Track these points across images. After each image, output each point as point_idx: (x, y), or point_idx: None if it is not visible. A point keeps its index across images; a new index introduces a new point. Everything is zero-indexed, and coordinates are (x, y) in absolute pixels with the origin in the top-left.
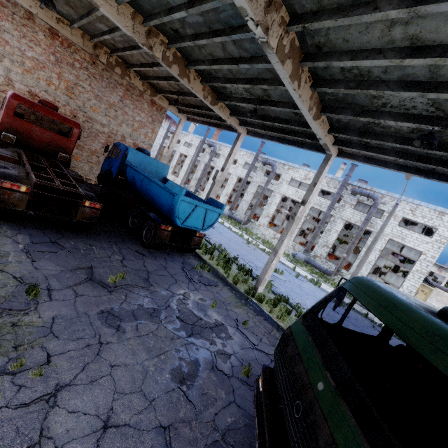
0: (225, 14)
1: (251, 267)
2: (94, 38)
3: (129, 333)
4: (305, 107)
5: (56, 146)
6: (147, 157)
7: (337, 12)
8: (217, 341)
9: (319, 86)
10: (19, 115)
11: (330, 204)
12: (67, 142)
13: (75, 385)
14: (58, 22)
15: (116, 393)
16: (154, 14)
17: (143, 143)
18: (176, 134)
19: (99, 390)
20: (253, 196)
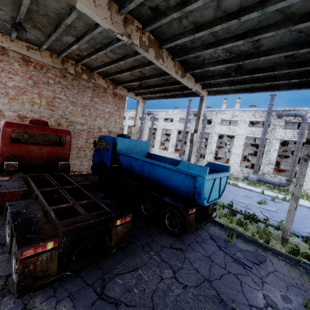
0: None
1: (244, 207)
2: (61, 54)
3: None
4: None
5: (54, 157)
6: (131, 140)
7: None
8: None
9: None
10: (15, 140)
11: (263, 130)
12: (63, 150)
13: None
14: (28, 49)
15: None
16: None
17: (114, 128)
18: (137, 114)
19: None
20: None
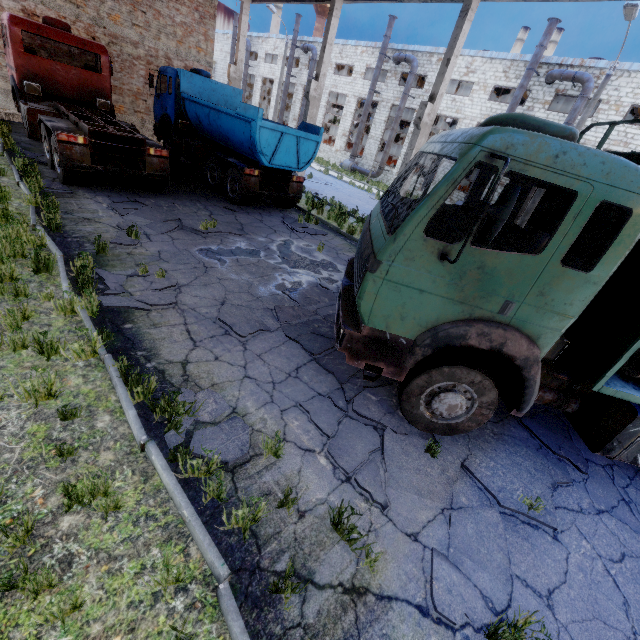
0: None
1: None
2: None
3: (230, 263)
4: None
5: (89, 90)
6: (207, 80)
7: None
8: (323, 273)
9: None
10: (29, 50)
11: (508, 109)
12: (100, 80)
13: (193, 285)
14: None
15: (227, 291)
16: None
17: (197, 63)
18: (241, 35)
19: (212, 289)
20: (385, 127)
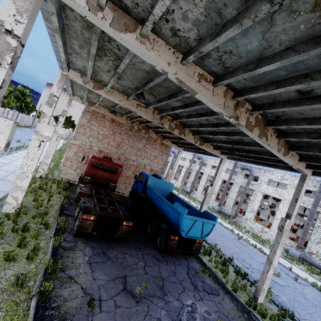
0: (207, 107)
1: (246, 267)
2: (132, 119)
3: None
4: (274, 150)
5: (109, 180)
6: (159, 180)
7: (289, 103)
8: None
9: (283, 137)
10: (93, 165)
11: (314, 201)
12: (115, 176)
13: None
14: (115, 115)
15: None
16: (164, 110)
17: (156, 167)
18: (176, 160)
19: None
20: (237, 194)
